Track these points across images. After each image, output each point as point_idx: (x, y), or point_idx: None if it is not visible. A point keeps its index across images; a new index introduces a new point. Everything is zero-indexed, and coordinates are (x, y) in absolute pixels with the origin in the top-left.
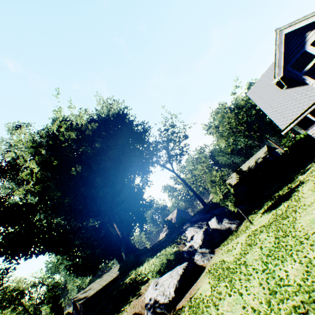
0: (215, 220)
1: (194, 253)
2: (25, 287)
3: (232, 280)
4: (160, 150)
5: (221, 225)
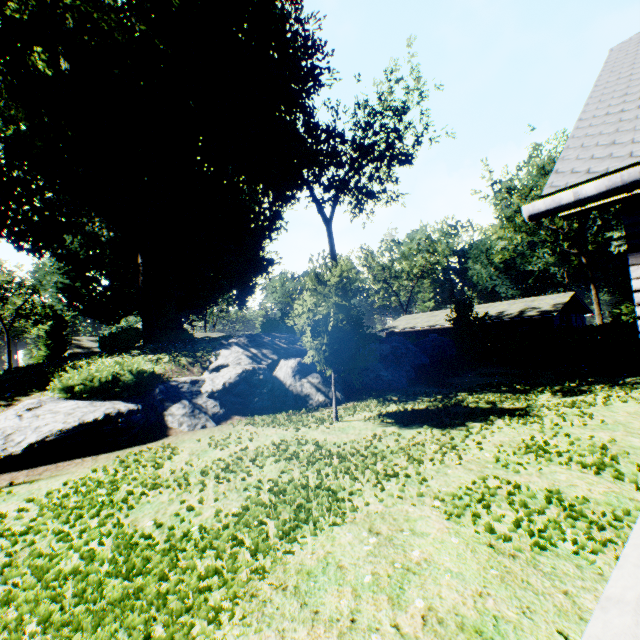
0: (294, 366)
1: (181, 398)
2: (5, 280)
3: (29, 533)
4: (340, 164)
5: (297, 381)
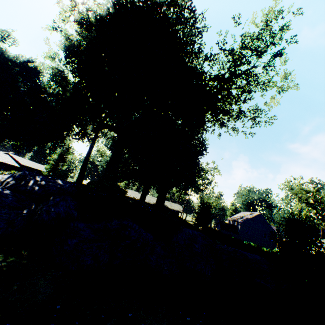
0: None
1: None
2: None
3: None
4: (226, 99)
5: None
